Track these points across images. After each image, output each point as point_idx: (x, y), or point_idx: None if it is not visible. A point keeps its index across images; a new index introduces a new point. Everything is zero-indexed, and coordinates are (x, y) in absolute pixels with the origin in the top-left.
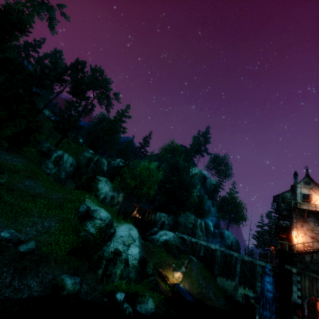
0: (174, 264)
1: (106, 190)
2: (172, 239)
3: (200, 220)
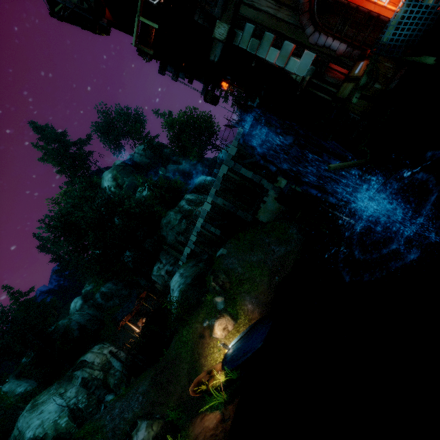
0: (204, 322)
1: (56, 406)
2: (182, 283)
3: (182, 200)
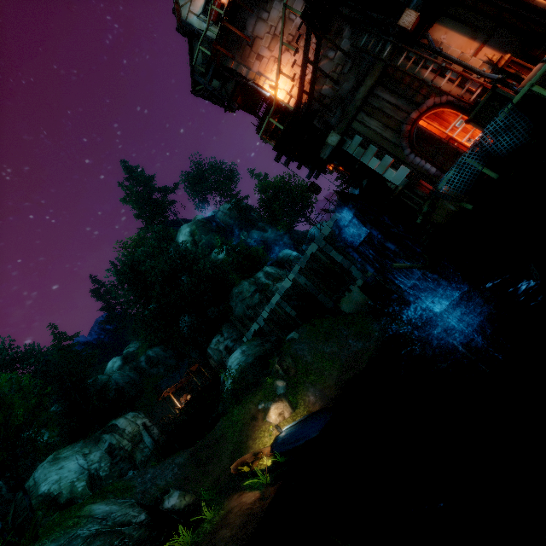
0: (259, 404)
1: (77, 466)
2: (242, 361)
3: (260, 271)
